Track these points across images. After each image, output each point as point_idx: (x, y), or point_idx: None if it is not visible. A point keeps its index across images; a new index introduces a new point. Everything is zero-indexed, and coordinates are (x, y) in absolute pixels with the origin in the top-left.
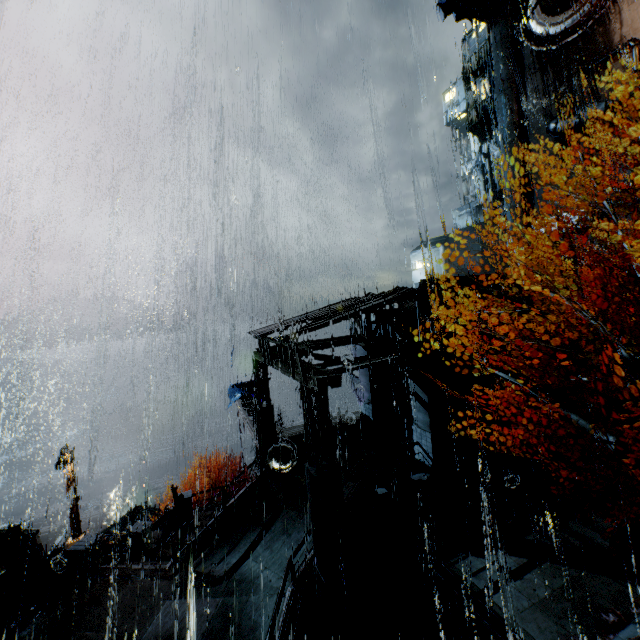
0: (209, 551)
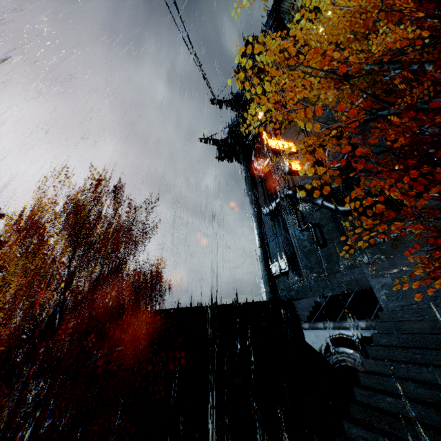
0: None
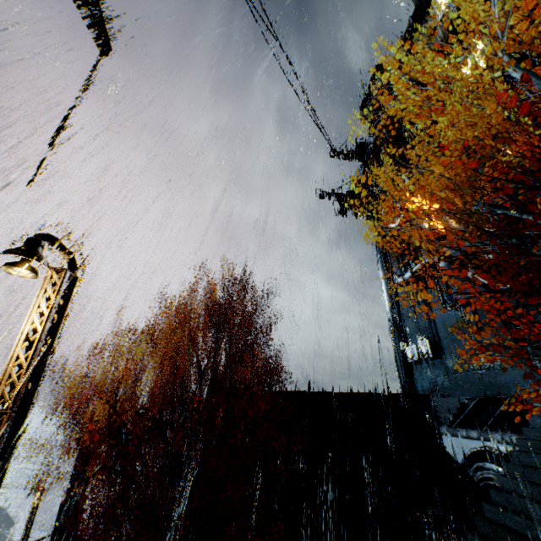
0: None
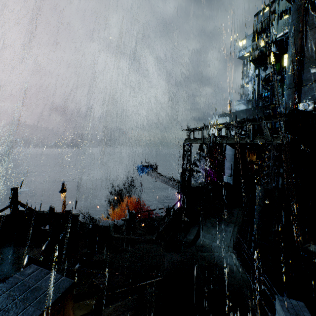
0: (174, 233)
